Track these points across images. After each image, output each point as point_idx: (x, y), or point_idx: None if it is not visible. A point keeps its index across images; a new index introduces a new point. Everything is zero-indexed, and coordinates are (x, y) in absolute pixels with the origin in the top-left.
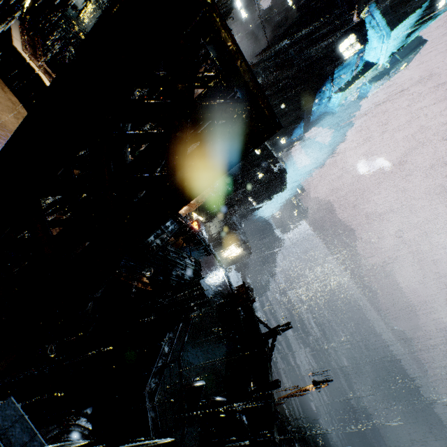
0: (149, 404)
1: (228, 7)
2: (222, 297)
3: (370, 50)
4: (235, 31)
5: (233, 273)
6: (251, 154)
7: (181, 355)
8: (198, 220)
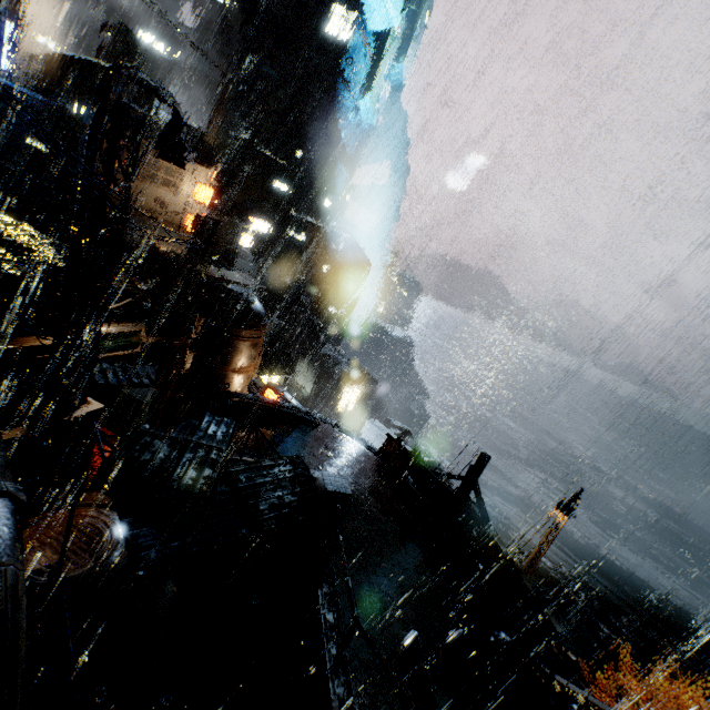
0: None
1: (130, 48)
2: (370, 476)
3: (371, 15)
4: (163, 80)
5: (368, 426)
6: (295, 246)
7: (357, 616)
8: (271, 385)
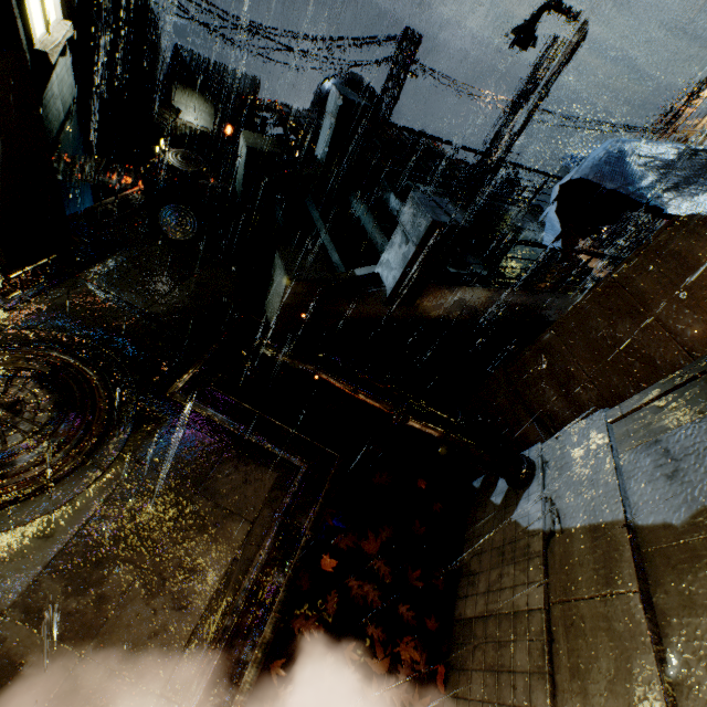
0: None
1: None
2: None
3: None
4: None
5: None
6: None
7: None
8: None
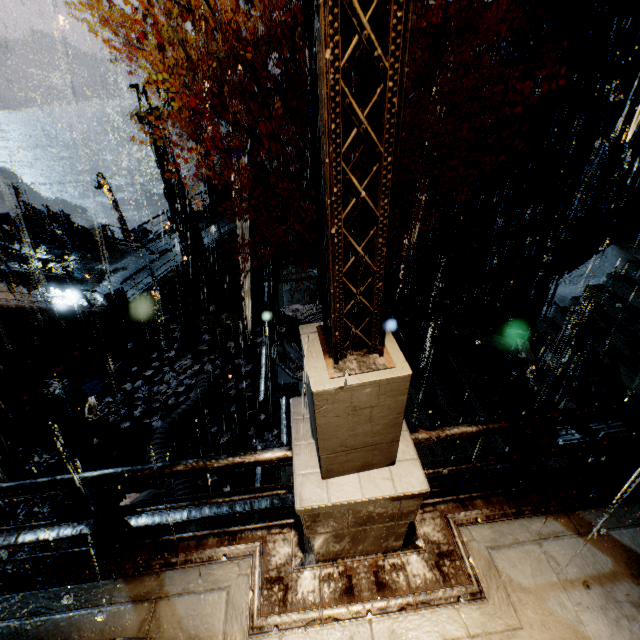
0: None
1: None
2: None
3: None
4: None
5: None
6: None
7: None
8: None
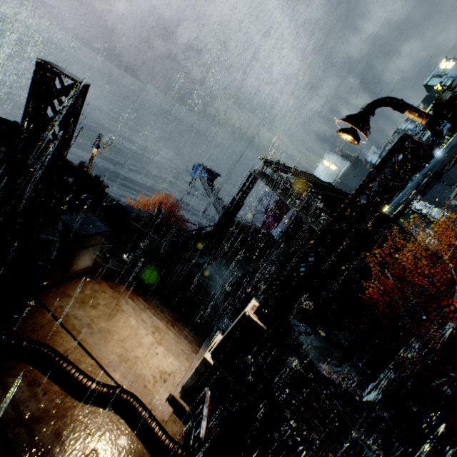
0: (43, 236)
1: None
2: None
3: None
4: None
5: None
6: None
7: None
8: None
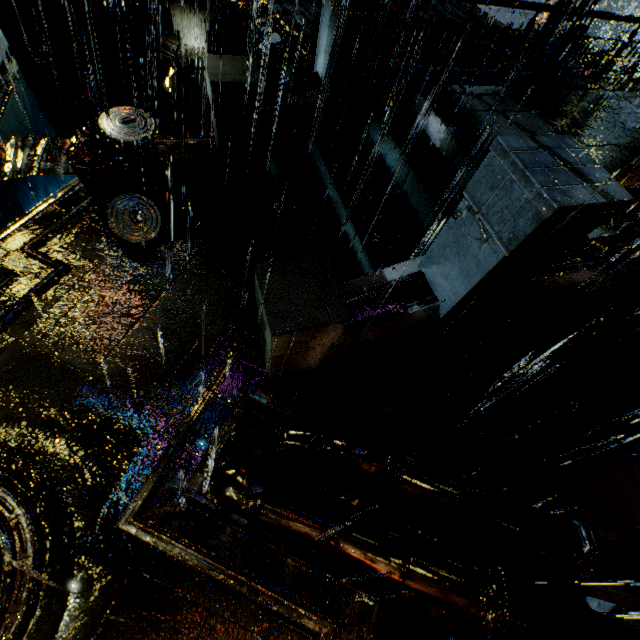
0: None
1: None
2: None
3: None
4: None
5: None
6: None
7: None
8: None
